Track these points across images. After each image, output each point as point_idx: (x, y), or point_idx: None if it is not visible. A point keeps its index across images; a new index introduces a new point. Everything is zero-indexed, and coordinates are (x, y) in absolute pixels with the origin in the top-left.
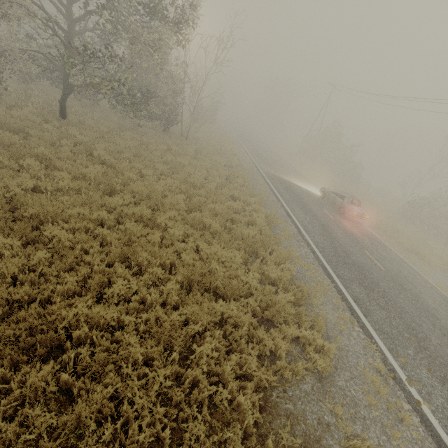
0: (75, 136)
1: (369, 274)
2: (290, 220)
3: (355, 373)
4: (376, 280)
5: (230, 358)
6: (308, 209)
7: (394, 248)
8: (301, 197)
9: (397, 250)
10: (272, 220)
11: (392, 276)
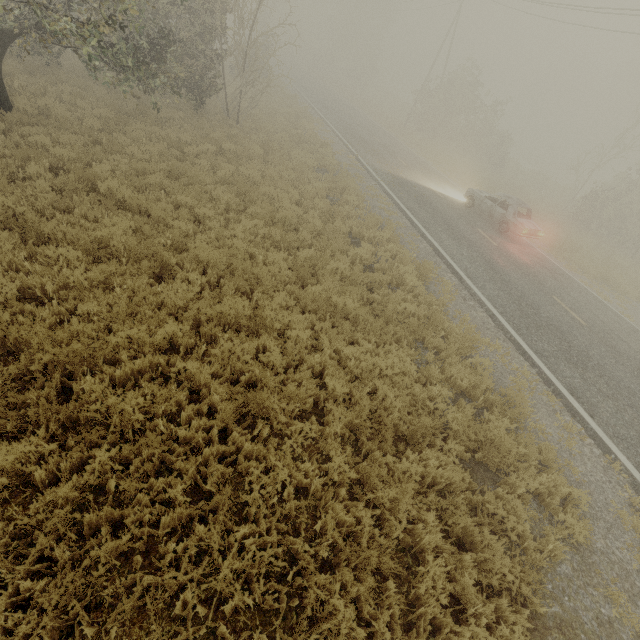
0: (44, 148)
1: (572, 338)
2: (442, 262)
3: (609, 519)
4: (584, 347)
5: (461, 558)
6: (459, 235)
7: (579, 278)
8: (442, 213)
9: (584, 283)
10: (426, 272)
11: (598, 333)
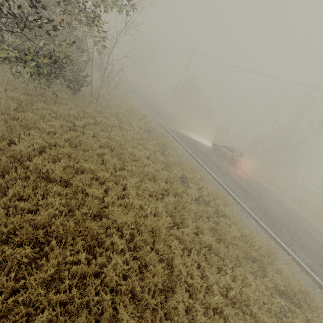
0: None
1: (289, 228)
2: (221, 187)
3: None
4: (296, 233)
5: None
6: (219, 168)
7: (265, 184)
8: (207, 154)
9: (268, 187)
10: (227, 201)
11: (293, 221)
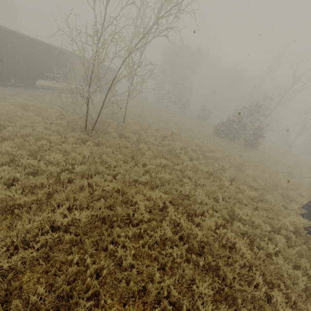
0: None
1: None
2: None
3: None
4: None
5: None
6: None
7: None
8: None
9: None
10: None
11: None
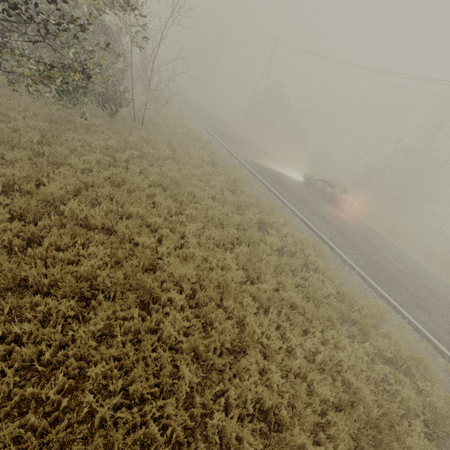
0: None
1: (409, 286)
2: (315, 234)
3: None
4: (417, 292)
5: None
6: (313, 209)
7: (379, 231)
8: (296, 192)
9: (385, 235)
10: (320, 251)
11: (416, 278)
